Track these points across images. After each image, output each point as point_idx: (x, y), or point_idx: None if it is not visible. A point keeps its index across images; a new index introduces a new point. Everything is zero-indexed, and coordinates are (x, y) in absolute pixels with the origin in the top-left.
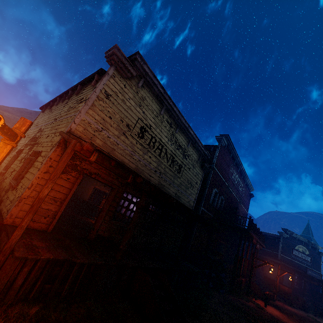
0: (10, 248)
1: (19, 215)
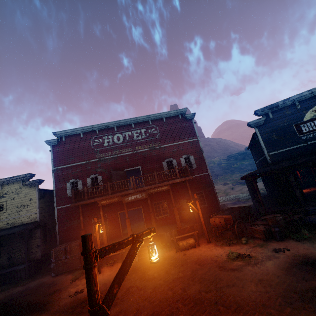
0: None
1: None
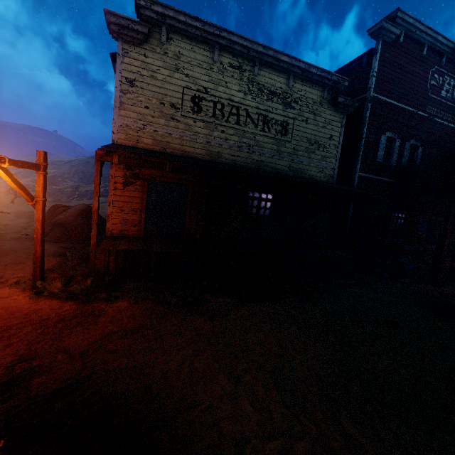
0: (94, 245)
1: (114, 228)
